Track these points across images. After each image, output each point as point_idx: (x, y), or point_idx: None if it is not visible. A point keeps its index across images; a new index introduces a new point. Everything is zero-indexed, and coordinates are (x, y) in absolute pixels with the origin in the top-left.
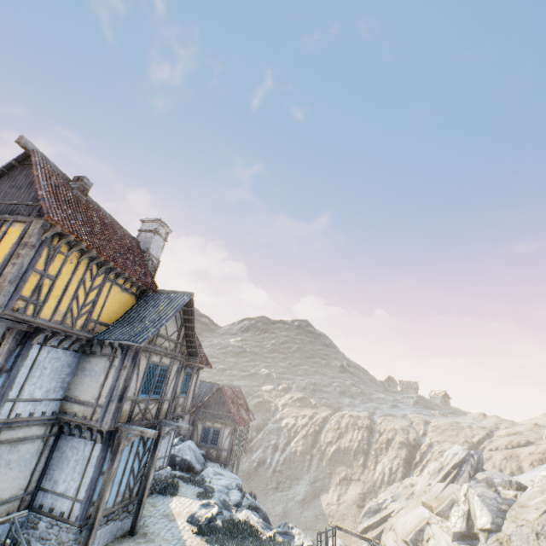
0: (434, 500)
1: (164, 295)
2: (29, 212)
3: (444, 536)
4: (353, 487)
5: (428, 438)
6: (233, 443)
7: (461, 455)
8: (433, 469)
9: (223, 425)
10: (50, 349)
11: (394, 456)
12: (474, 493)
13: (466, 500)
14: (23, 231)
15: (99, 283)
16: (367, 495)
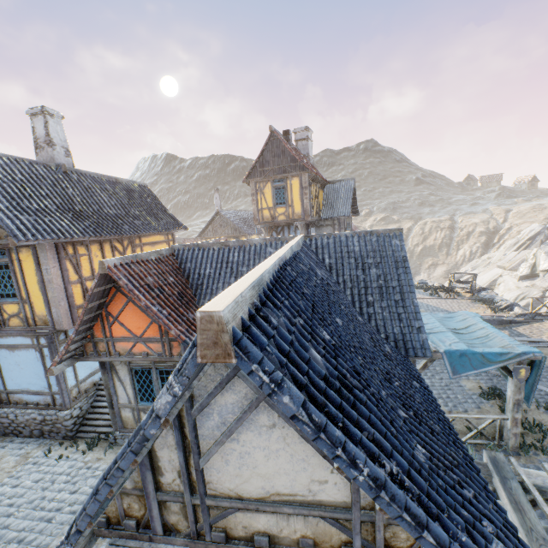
0: (507, 263)
1: (336, 184)
2: (294, 170)
3: (512, 280)
4: (439, 268)
5: (507, 224)
6: None
7: (537, 230)
8: (509, 245)
9: None
10: (311, 229)
11: (474, 243)
12: (542, 252)
13: (534, 257)
14: (300, 181)
15: (317, 191)
16: (451, 271)
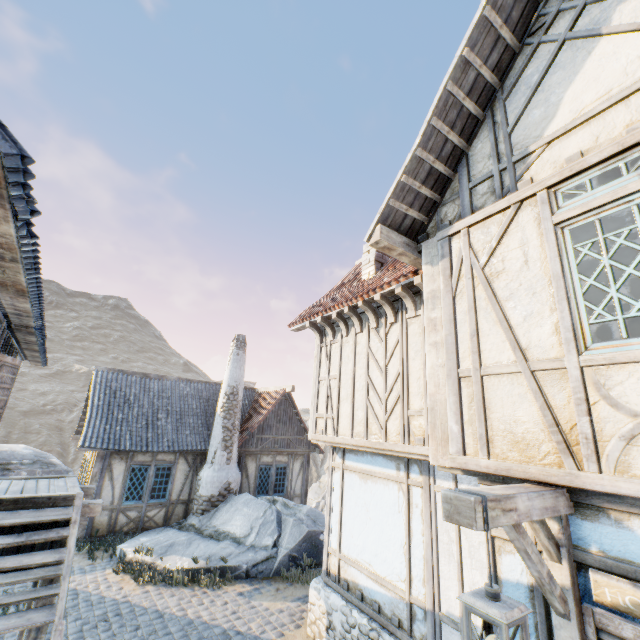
0: None
1: None
2: None
3: None
4: None
5: None
6: (307, 482)
7: None
8: None
9: (291, 456)
10: None
11: None
12: None
13: None
14: None
15: None
16: None
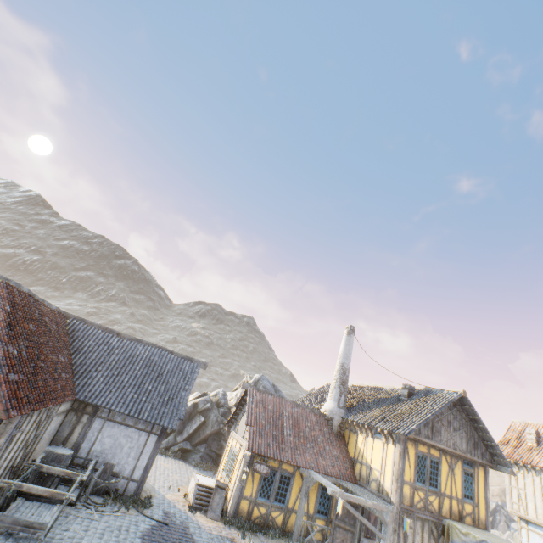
0: None
1: None
2: None
3: None
4: None
5: None
6: None
7: (492, 505)
8: None
9: None
10: None
11: None
12: None
13: None
14: None
15: None
16: None
